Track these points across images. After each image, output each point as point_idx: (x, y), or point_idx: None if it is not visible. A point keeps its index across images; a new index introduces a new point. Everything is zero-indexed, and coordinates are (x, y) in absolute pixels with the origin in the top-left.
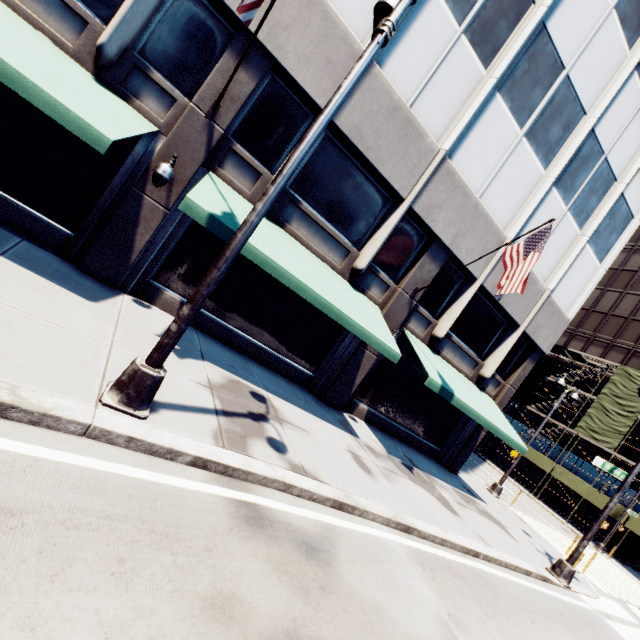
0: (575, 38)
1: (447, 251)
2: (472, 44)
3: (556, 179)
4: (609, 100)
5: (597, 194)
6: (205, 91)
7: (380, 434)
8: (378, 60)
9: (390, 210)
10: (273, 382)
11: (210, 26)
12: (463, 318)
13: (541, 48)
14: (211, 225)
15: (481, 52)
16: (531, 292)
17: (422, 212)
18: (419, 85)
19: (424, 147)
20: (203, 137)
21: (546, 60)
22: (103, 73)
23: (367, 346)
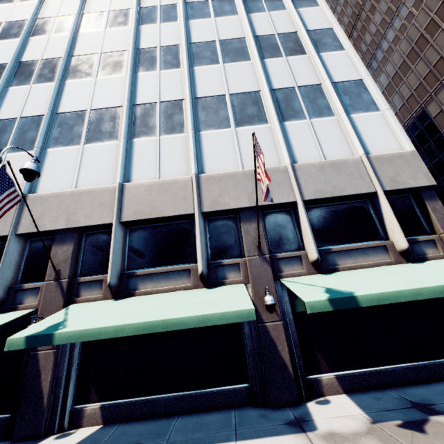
0: (217, 85)
1: (254, 208)
2: (168, 134)
3: (281, 119)
4: (263, 76)
5: (318, 98)
6: (50, 270)
7: (371, 396)
8: (127, 181)
9: (195, 225)
10: (194, 428)
11: (47, 244)
12: (326, 229)
13: (204, 103)
14: (30, 343)
15: (176, 132)
16: (350, 169)
17: (212, 208)
18: (156, 169)
19: (181, 184)
20: (58, 291)
21: (212, 102)
22: (1, 308)
23: (263, 319)
